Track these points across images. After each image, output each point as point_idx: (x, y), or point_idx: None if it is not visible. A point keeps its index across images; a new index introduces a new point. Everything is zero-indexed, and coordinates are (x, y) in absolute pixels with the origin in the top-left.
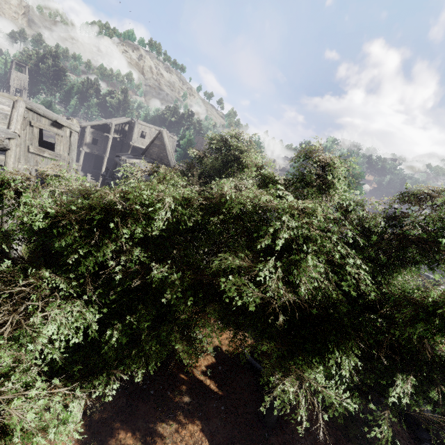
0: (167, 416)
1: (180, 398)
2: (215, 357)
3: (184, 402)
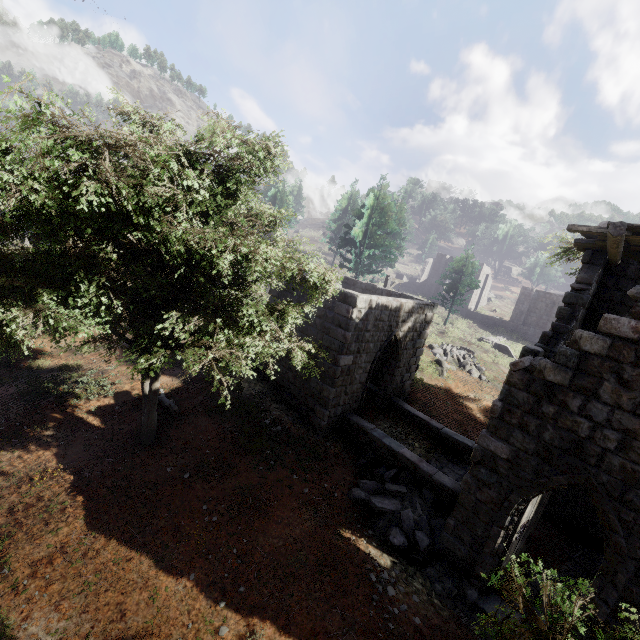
0: (13, 446)
1: (41, 432)
2: (116, 399)
3: (45, 435)
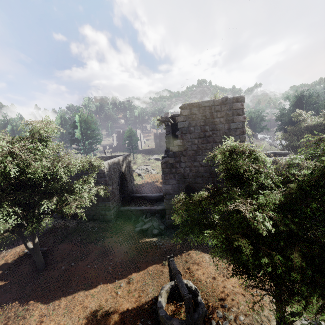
0: None
1: None
2: (1, 270)
3: None
